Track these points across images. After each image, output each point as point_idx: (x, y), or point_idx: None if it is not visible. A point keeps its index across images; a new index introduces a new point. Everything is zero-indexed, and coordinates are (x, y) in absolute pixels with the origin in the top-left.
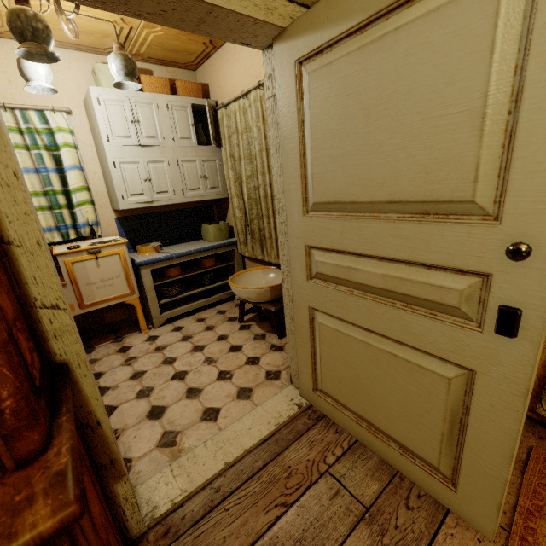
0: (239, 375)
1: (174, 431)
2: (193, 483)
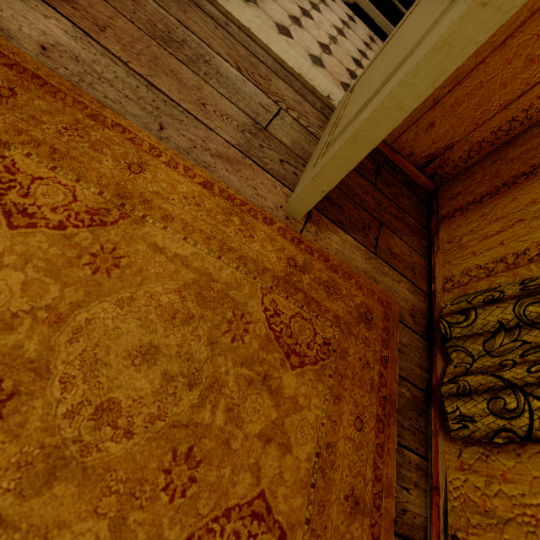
0: (332, 60)
1: (256, 2)
2: (223, 3)
